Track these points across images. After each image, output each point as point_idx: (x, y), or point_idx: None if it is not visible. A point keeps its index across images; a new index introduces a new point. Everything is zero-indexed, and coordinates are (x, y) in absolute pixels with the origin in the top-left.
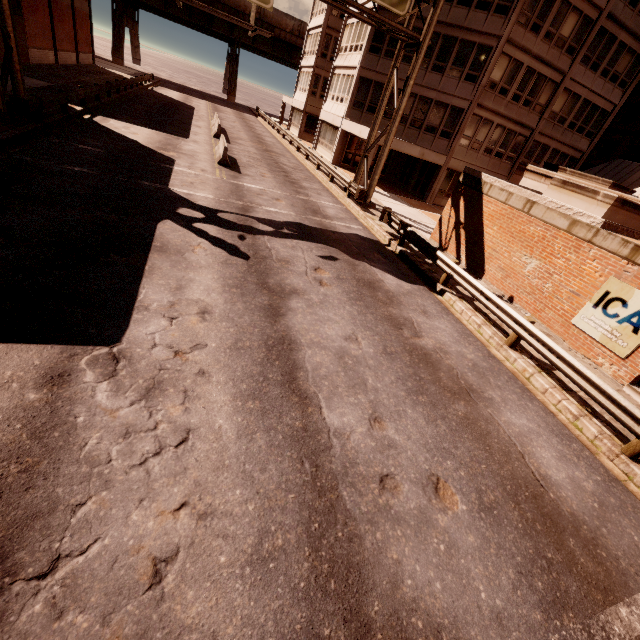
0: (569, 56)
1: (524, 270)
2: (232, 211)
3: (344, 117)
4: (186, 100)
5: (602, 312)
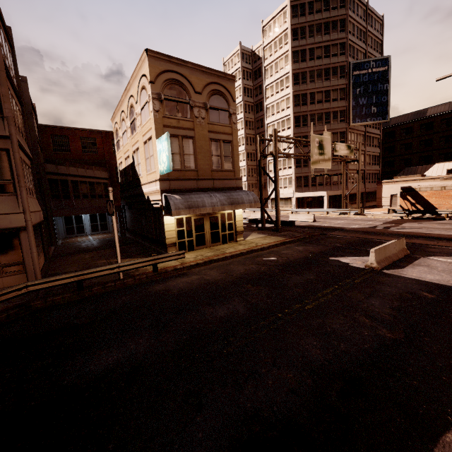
0: (363, 146)
1: None
2: (374, 225)
3: (294, 192)
4: None
5: None
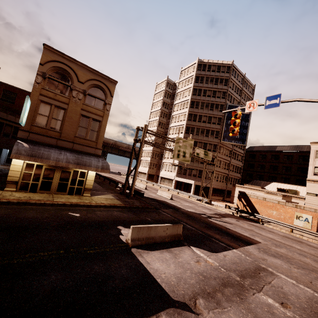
0: (229, 157)
1: (273, 214)
2: (205, 213)
3: (175, 176)
4: (102, 174)
5: (299, 220)
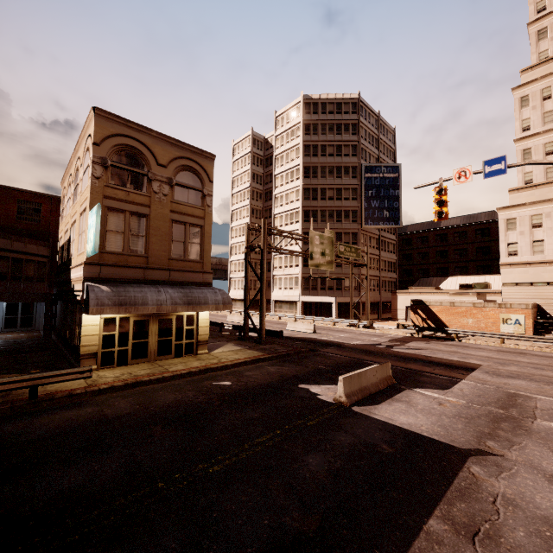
0: (377, 250)
1: (468, 324)
2: (378, 342)
3: (300, 295)
4: None
5: (507, 324)
